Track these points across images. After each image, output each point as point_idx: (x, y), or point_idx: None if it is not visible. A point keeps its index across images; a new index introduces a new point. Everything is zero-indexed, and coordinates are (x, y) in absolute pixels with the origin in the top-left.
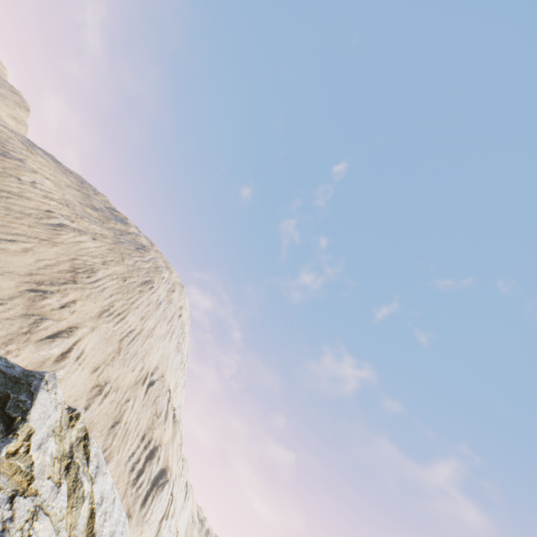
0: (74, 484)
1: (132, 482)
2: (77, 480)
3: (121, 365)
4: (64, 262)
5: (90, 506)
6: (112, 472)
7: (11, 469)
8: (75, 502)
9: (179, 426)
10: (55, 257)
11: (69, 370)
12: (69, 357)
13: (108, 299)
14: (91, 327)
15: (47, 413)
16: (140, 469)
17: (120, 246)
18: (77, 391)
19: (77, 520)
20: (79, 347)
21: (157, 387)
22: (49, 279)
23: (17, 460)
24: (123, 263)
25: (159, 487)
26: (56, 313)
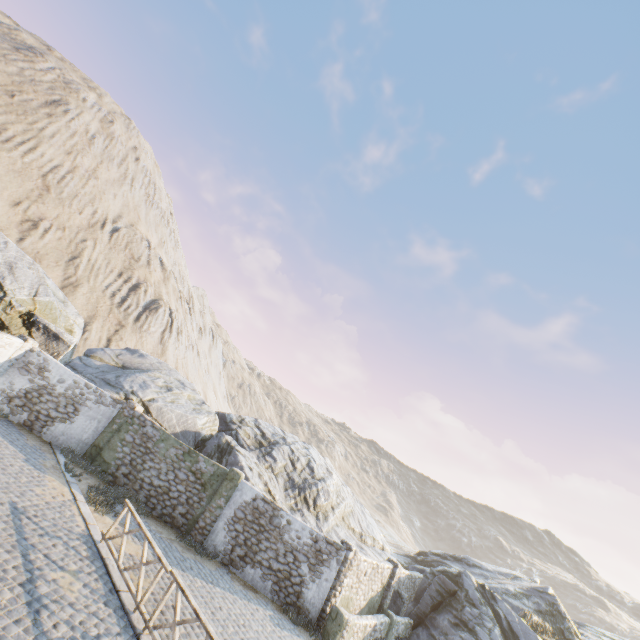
0: None
1: (117, 305)
2: None
3: (57, 205)
4: None
5: None
6: (87, 295)
7: None
8: None
9: (171, 273)
10: None
11: None
12: None
13: None
14: None
15: None
16: (124, 297)
17: None
18: None
19: None
20: None
21: (125, 234)
22: None
23: None
24: None
25: (152, 311)
26: None
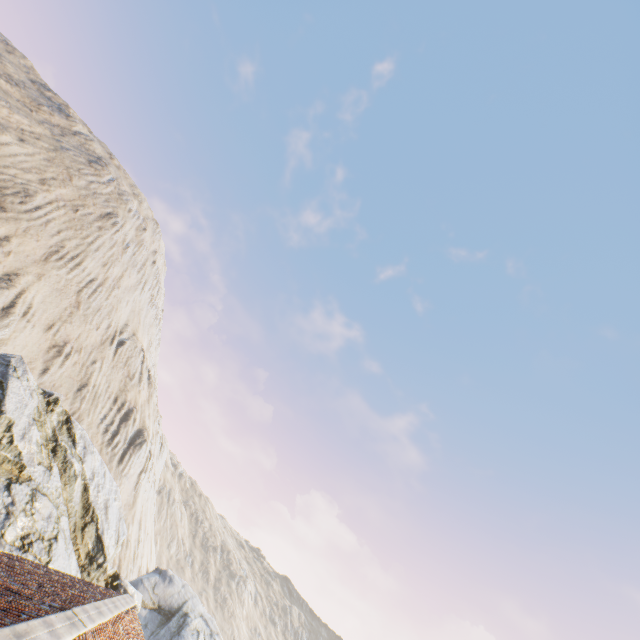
0: (64, 465)
1: (106, 442)
2: (66, 461)
3: (82, 322)
4: None
5: (82, 482)
6: None
7: None
8: (68, 480)
9: (155, 388)
10: None
11: (15, 328)
12: (13, 313)
13: (55, 236)
14: (36, 274)
15: (23, 402)
16: (115, 430)
17: (63, 155)
18: (30, 352)
19: (72, 495)
20: (24, 301)
21: (128, 347)
22: None
23: (2, 451)
24: (71, 184)
25: (136, 447)
26: None
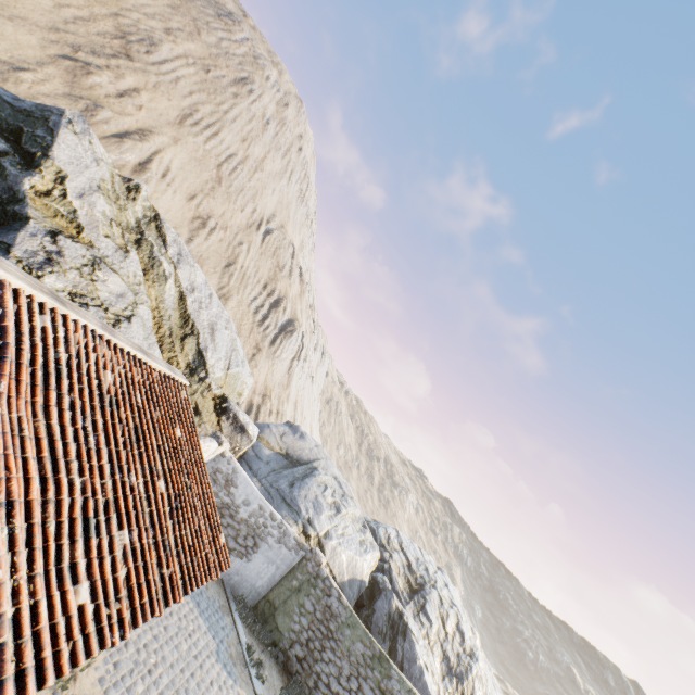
0: (150, 261)
1: (257, 323)
2: (153, 258)
3: (225, 200)
4: (102, 17)
5: (177, 289)
6: (235, 310)
7: (48, 211)
8: (157, 279)
9: (307, 286)
10: (85, 5)
11: (156, 189)
12: (149, 169)
13: (187, 98)
14: (171, 138)
15: (82, 162)
16: (265, 314)
17: (189, 5)
18: (174, 218)
19: (163, 296)
20: (161, 161)
21: (276, 237)
22: (88, 45)
23: (53, 203)
24: (200, 40)
25: (287, 334)
26: (115, 103)
